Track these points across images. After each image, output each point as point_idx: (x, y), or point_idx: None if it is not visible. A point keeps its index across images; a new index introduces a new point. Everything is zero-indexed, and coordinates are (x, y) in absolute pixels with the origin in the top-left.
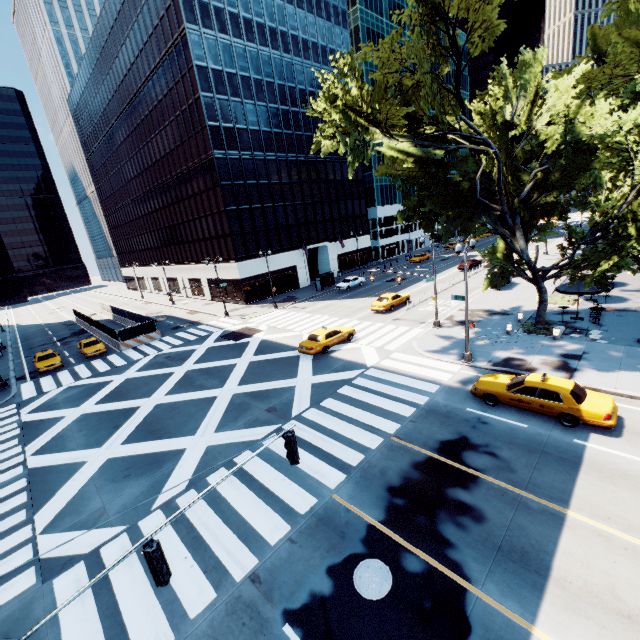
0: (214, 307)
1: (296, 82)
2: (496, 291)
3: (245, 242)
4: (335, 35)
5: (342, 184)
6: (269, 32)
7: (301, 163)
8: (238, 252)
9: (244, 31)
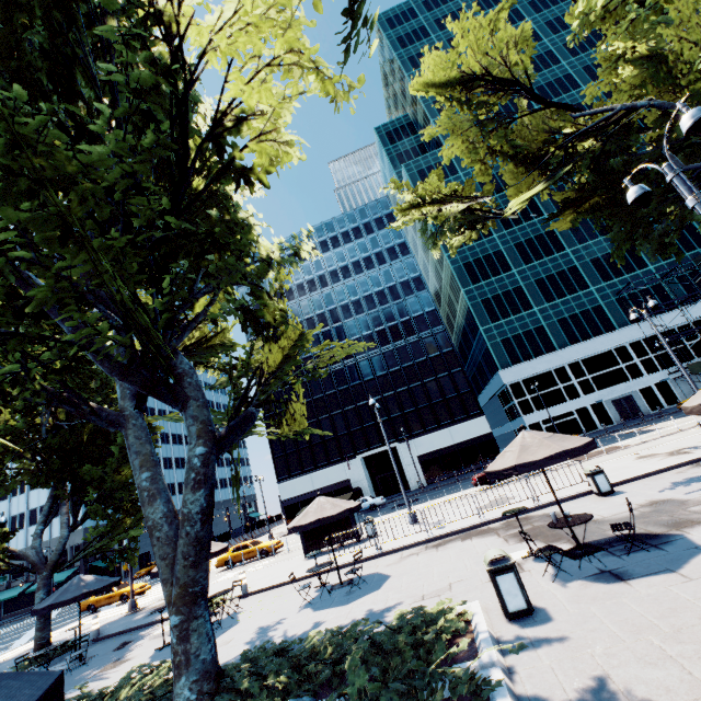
0: (285, 527)
1: (336, 302)
2: (302, 557)
3: (286, 462)
4: (381, 238)
5: (414, 367)
6: (308, 283)
7: (349, 368)
8: (280, 473)
9: (286, 297)
